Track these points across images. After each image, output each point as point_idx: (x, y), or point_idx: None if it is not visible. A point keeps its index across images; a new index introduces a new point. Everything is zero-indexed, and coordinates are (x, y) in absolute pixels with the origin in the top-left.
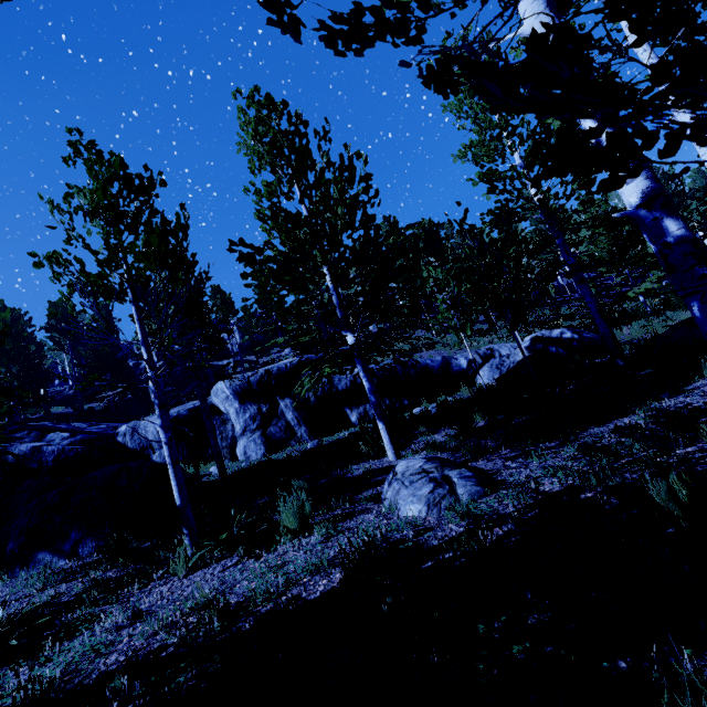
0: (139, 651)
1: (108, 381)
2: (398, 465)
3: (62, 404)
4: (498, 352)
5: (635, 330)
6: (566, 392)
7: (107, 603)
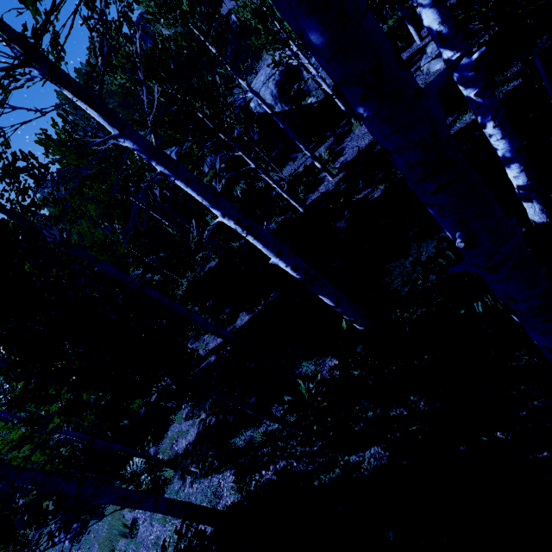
0: (370, 140)
1: None
2: (427, 50)
3: None
4: None
5: None
6: None
7: (341, 145)
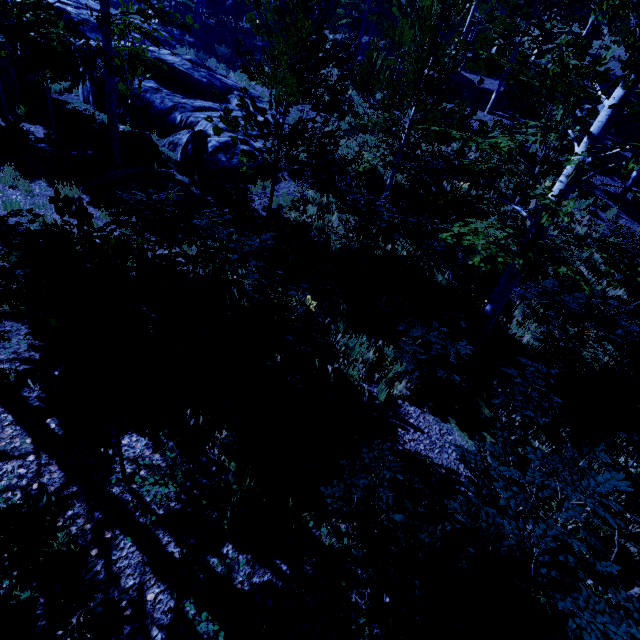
0: None
1: (232, 1)
2: None
3: (207, 8)
4: (195, 128)
5: (294, 193)
6: (74, 153)
7: None
